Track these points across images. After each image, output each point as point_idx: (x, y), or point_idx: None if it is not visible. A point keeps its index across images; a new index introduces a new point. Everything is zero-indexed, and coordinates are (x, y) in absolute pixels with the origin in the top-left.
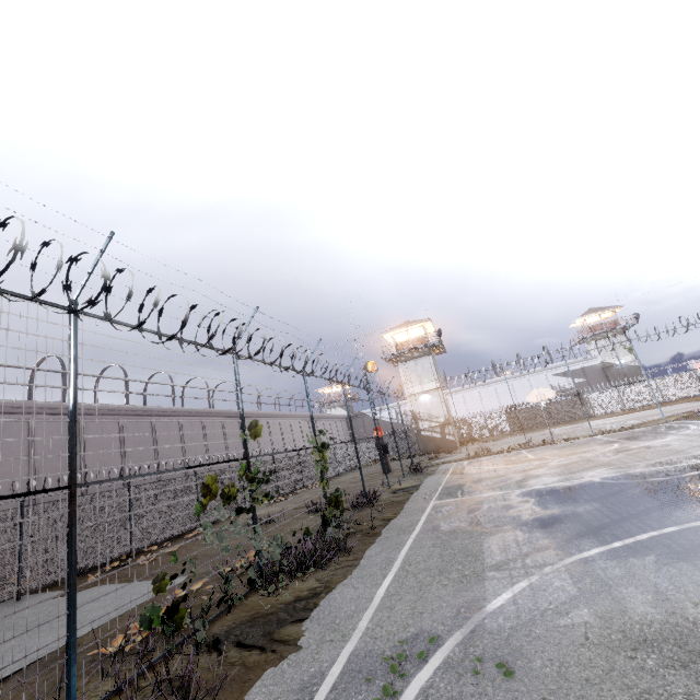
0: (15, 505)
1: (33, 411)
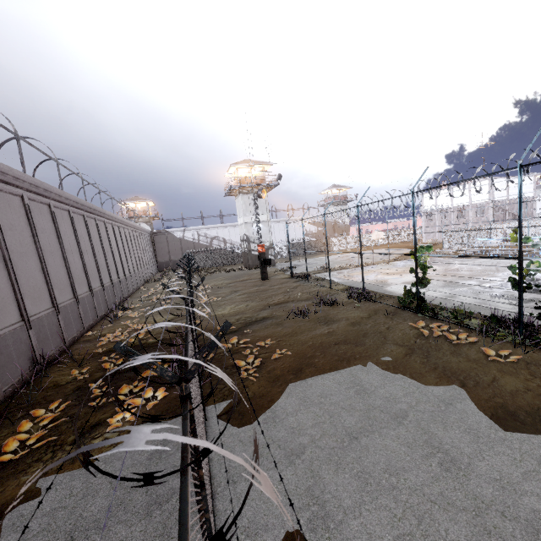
0: None
1: None
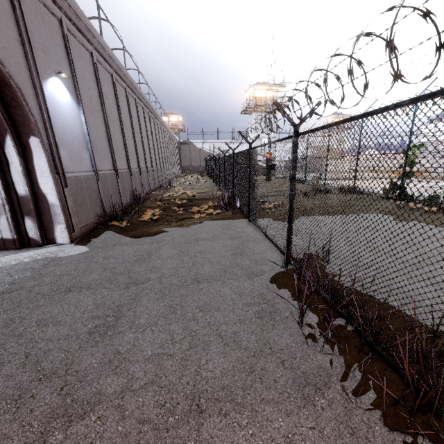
0: (105, 148)
1: (93, 43)
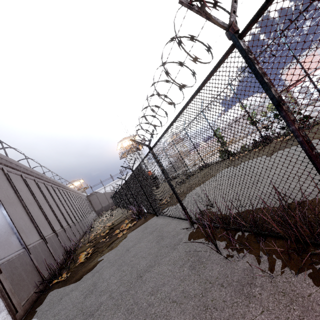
0: (29, 226)
1: (2, 162)
